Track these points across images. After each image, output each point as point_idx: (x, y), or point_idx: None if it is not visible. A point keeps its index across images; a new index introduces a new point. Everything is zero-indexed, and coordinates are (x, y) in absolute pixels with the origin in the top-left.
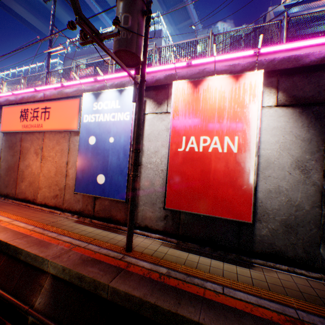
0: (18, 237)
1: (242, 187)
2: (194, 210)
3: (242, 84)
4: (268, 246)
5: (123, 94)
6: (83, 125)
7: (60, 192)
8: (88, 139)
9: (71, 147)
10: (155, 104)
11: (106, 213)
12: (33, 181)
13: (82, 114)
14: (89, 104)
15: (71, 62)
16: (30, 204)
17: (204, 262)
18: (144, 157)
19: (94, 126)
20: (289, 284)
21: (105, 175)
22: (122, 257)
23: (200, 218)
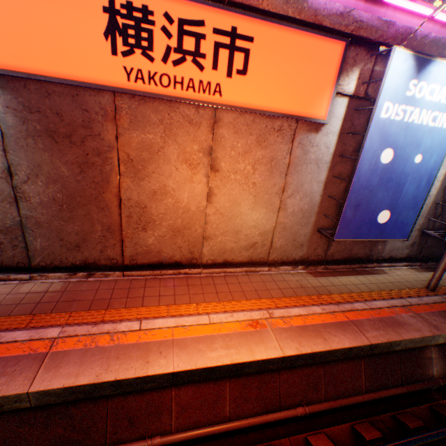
0: (356, 331)
1: None
2: None
3: None
4: None
5: None
6: (375, 123)
7: (262, 238)
8: (379, 153)
9: (297, 154)
10: None
11: (344, 254)
12: (184, 225)
13: (377, 97)
14: (400, 79)
15: None
16: (189, 271)
17: None
18: None
19: (396, 130)
20: None
21: (391, 211)
22: (444, 298)
23: None
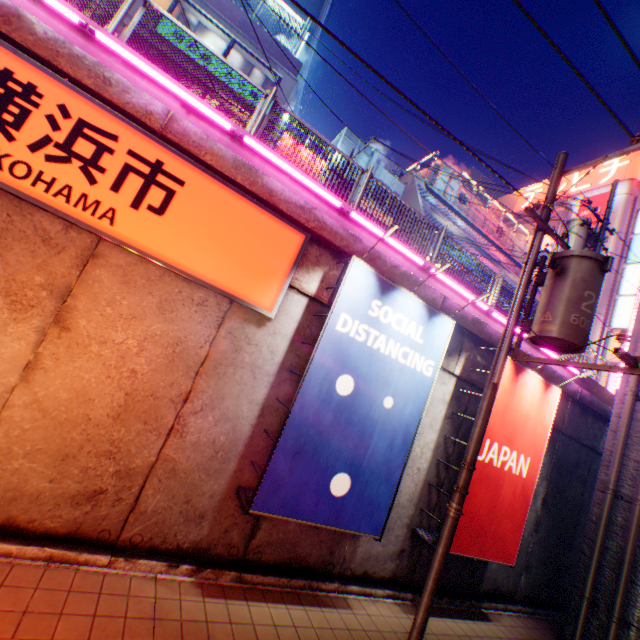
0: None
1: (518, 520)
2: (470, 552)
3: (547, 396)
4: (492, 581)
5: (433, 320)
6: (330, 333)
7: (120, 483)
8: (335, 377)
9: (223, 347)
10: None
11: (283, 551)
12: None
13: (333, 304)
14: (362, 293)
15: None
16: None
17: (469, 630)
18: None
19: (358, 353)
20: (523, 632)
21: (353, 476)
22: None
23: None
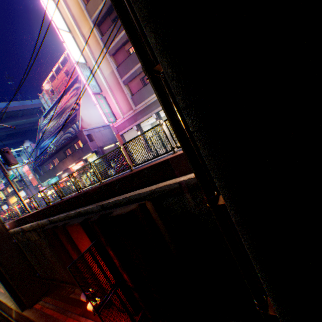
0: None
1: None
2: None
3: None
4: None
5: None
6: None
7: None
8: None
9: None
10: None
11: None
12: None
13: None
14: None
15: None
16: None
17: None
18: None
19: None
20: None
21: None
22: None
23: None
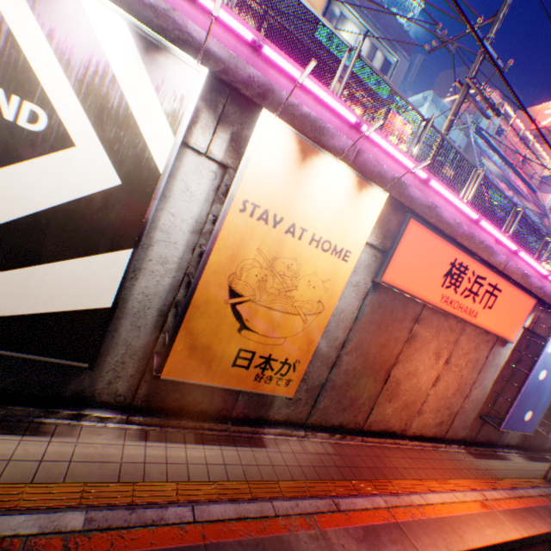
0: (539, 516)
1: None
2: None
3: None
4: (549, 443)
5: None
6: (543, 353)
7: (447, 418)
8: (539, 372)
9: (489, 359)
10: None
11: (485, 437)
12: (412, 400)
13: (548, 339)
14: None
15: None
16: (401, 441)
17: None
18: None
19: (550, 359)
20: None
21: (532, 411)
22: None
23: (536, 432)
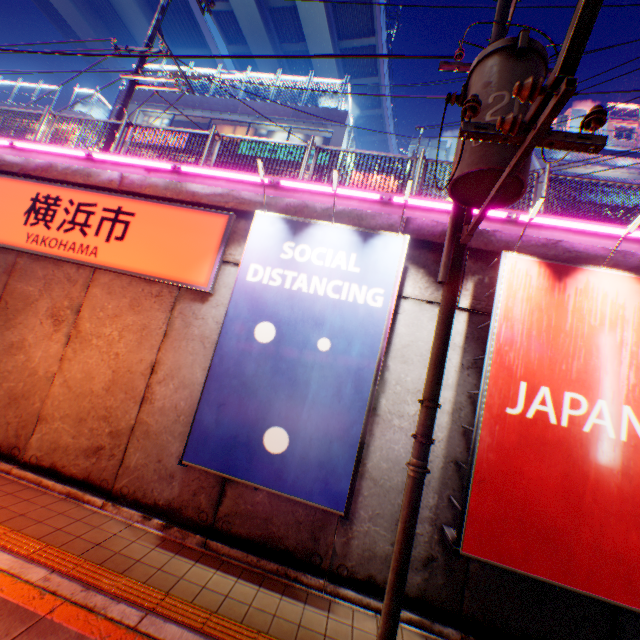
0: (8, 633)
1: None
2: (539, 571)
3: None
4: None
5: (370, 243)
6: (241, 286)
7: (113, 442)
8: (253, 326)
9: (176, 325)
10: (429, 282)
11: (253, 525)
12: (25, 391)
13: (242, 259)
14: (270, 240)
15: (135, 109)
16: None
17: None
18: (385, 396)
19: (275, 298)
20: None
21: (292, 432)
22: None
23: (521, 577)
